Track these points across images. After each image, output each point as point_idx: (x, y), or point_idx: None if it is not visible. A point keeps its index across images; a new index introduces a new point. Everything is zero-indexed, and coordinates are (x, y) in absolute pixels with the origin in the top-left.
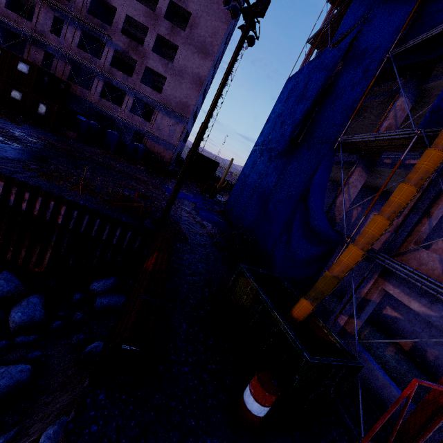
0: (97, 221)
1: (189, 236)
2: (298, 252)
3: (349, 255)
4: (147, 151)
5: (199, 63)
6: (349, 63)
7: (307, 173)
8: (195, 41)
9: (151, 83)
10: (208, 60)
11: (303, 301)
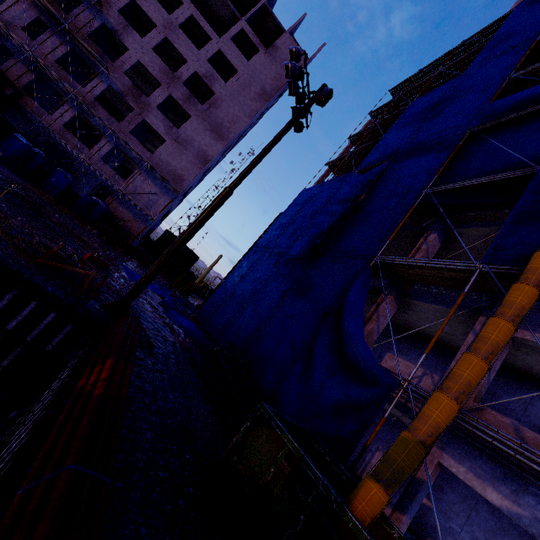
0: None
1: (155, 342)
2: (326, 392)
3: (439, 407)
4: (107, 213)
5: (210, 141)
6: (381, 189)
7: (334, 288)
8: (211, 120)
9: (141, 140)
10: (221, 143)
11: (371, 485)
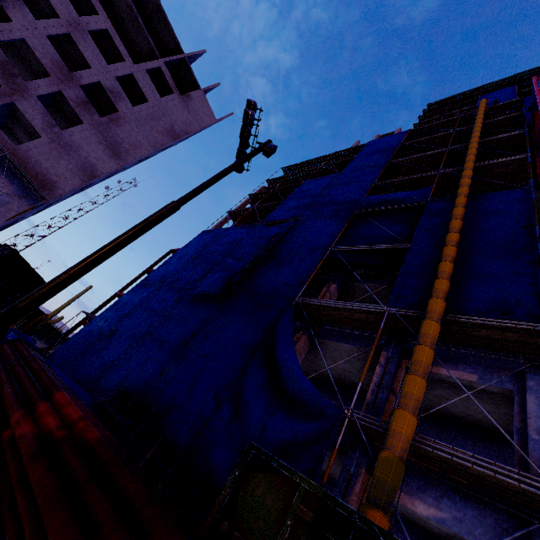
0: None
1: None
2: (270, 433)
3: (406, 423)
4: None
5: (102, 156)
6: (291, 241)
7: (257, 325)
8: (109, 135)
9: None
10: (116, 162)
11: (374, 514)
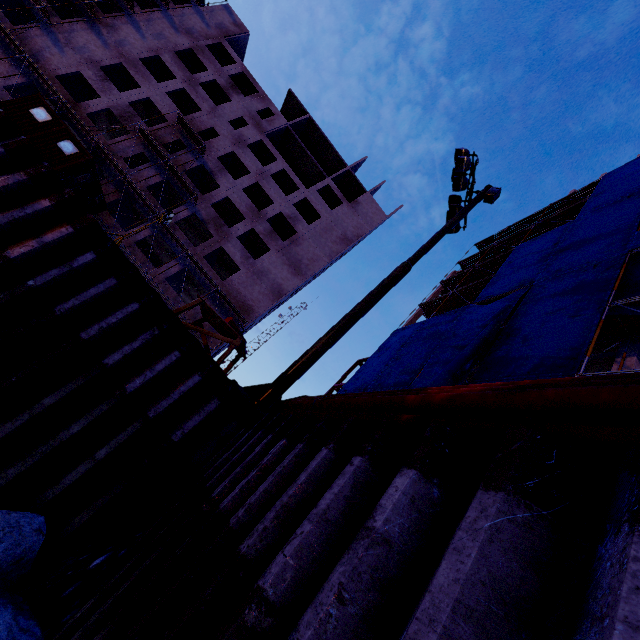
0: (128, 306)
1: None
2: None
3: None
4: None
5: (287, 275)
6: (530, 312)
7: None
8: (291, 255)
9: None
10: (298, 278)
11: None
